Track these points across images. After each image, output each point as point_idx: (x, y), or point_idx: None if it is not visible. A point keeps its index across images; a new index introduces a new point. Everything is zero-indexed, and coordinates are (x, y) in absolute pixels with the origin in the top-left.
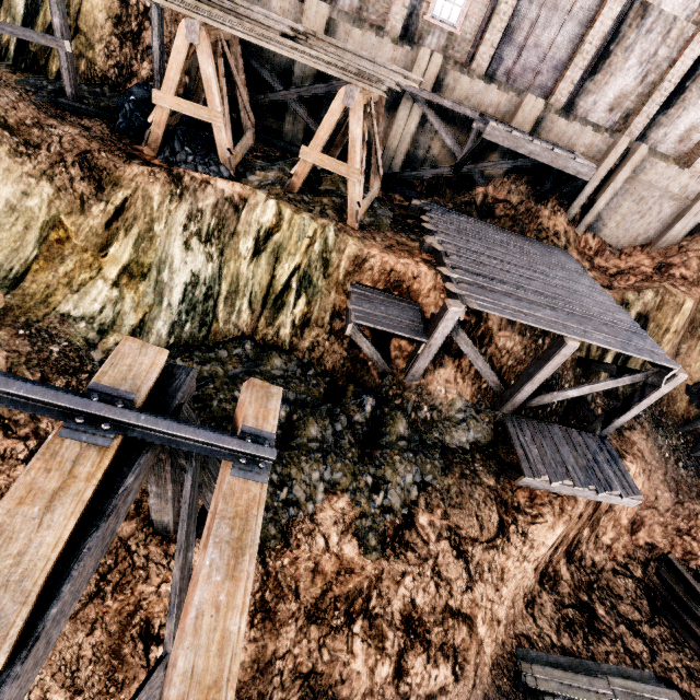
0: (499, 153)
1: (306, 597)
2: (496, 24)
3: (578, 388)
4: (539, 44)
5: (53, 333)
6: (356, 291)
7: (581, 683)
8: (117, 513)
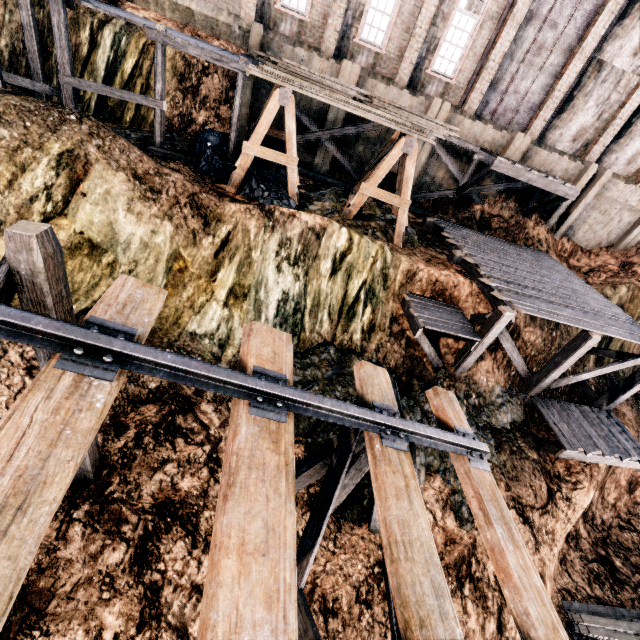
0: (493, 178)
1: None
2: (484, 77)
3: (590, 372)
4: (518, 91)
5: (188, 350)
6: (413, 300)
7: (622, 627)
8: None
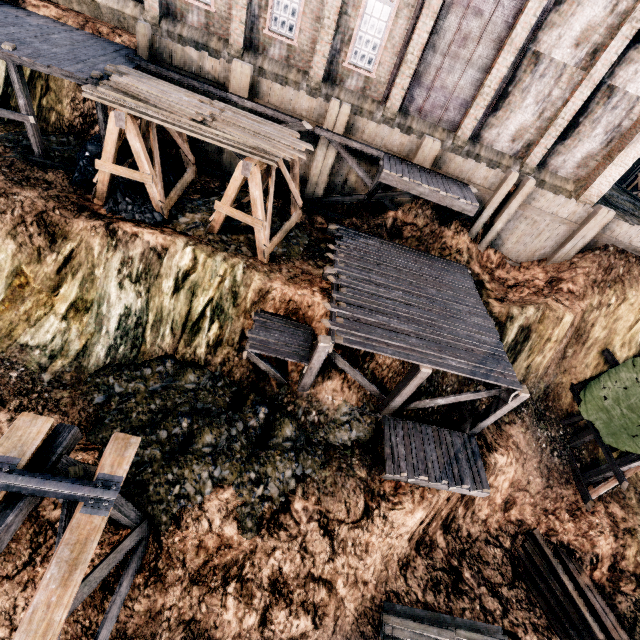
0: None
1: (191, 566)
2: (404, 71)
3: (445, 398)
4: (445, 86)
5: (13, 360)
6: (257, 319)
7: (431, 633)
8: (0, 540)
